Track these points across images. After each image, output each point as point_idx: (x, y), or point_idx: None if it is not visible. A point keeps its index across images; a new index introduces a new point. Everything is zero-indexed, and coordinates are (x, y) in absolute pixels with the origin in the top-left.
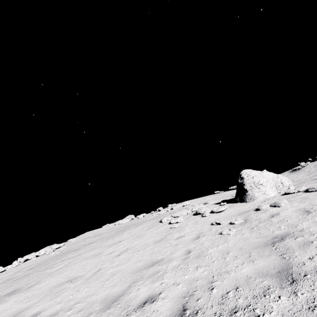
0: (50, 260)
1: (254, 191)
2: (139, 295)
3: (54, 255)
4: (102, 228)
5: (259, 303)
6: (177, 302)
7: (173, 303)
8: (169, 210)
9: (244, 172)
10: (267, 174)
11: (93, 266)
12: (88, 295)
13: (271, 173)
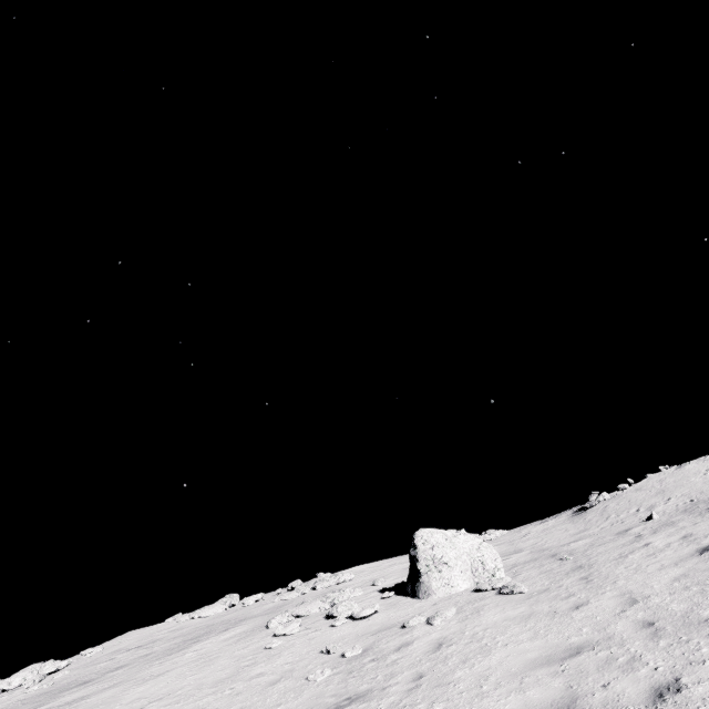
0: (23, 705)
1: (432, 577)
2: None
3: (38, 692)
4: (165, 623)
5: None
6: None
7: None
8: (307, 591)
9: (419, 534)
10: (463, 540)
11: None
12: None
13: (472, 538)
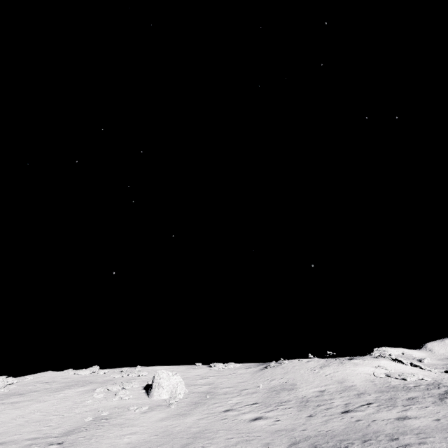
0: None
1: (155, 390)
2: (14, 438)
3: (2, 393)
4: (63, 372)
5: (34, 447)
6: (20, 443)
7: (19, 443)
8: (125, 375)
9: (158, 371)
10: (175, 378)
11: (15, 416)
12: None
13: (179, 378)
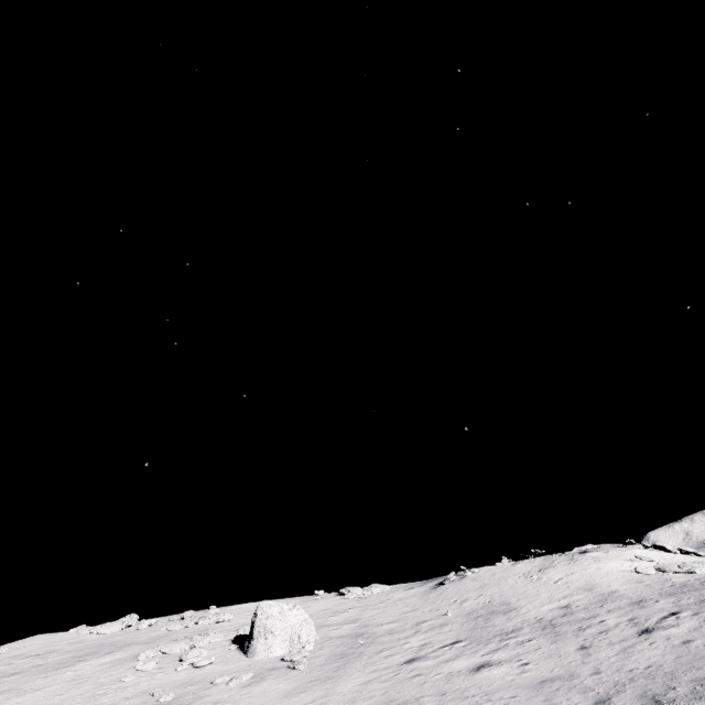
0: None
1: (259, 641)
2: None
3: None
4: (69, 633)
5: None
6: None
7: None
8: (190, 625)
9: (261, 605)
10: (294, 614)
11: None
12: None
13: (302, 613)
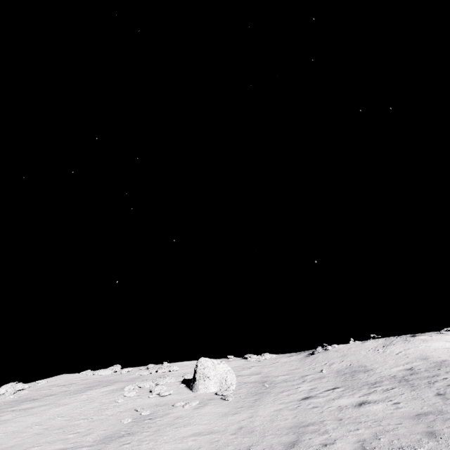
0: (4, 405)
1: (200, 382)
2: None
3: (12, 399)
4: (81, 374)
5: None
6: None
7: None
8: (153, 372)
9: (200, 360)
10: (221, 367)
11: (30, 424)
12: (8, 446)
13: (226, 366)
